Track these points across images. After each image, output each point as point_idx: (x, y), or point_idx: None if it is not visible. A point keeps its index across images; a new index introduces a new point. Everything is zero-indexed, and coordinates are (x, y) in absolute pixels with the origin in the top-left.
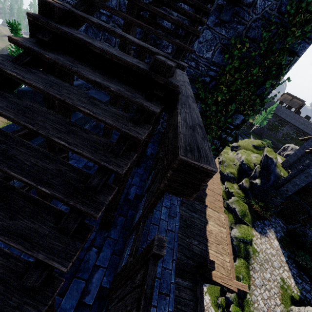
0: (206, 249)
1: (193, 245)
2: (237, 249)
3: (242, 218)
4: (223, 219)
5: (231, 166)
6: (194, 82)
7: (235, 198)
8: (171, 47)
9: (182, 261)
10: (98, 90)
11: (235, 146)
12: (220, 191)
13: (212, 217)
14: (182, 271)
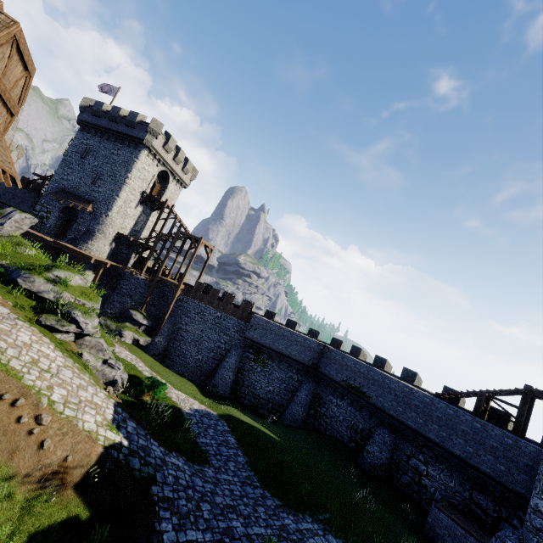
0: None
1: None
2: None
3: None
4: None
5: None
6: None
7: None
8: None
9: None
10: None
11: None
12: None
13: None
14: None
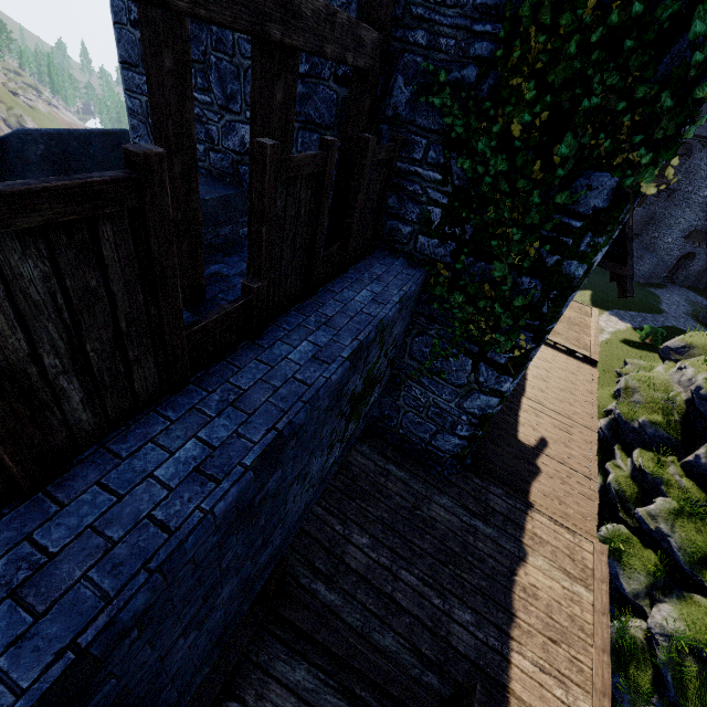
0: (503, 650)
1: (453, 624)
2: (672, 678)
3: (694, 571)
4: (587, 557)
5: (656, 404)
6: (431, 94)
7: (667, 502)
8: (355, 6)
9: (399, 667)
10: (218, 179)
11: (676, 347)
12: (591, 466)
13: (545, 544)
14: (394, 705)
